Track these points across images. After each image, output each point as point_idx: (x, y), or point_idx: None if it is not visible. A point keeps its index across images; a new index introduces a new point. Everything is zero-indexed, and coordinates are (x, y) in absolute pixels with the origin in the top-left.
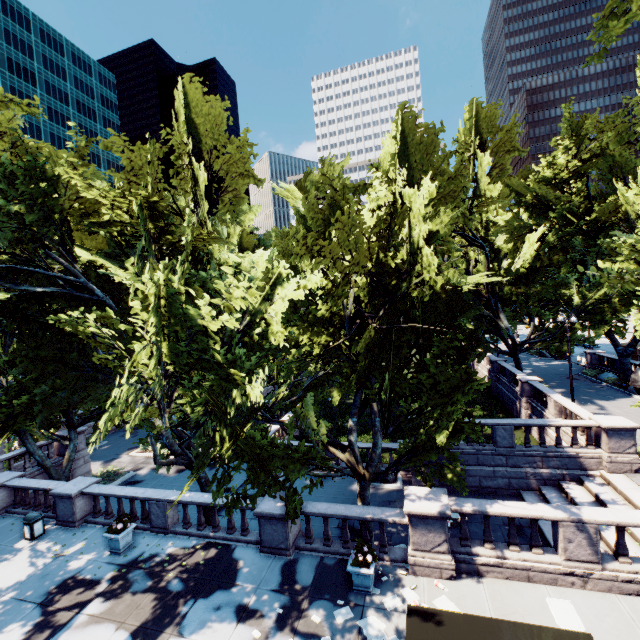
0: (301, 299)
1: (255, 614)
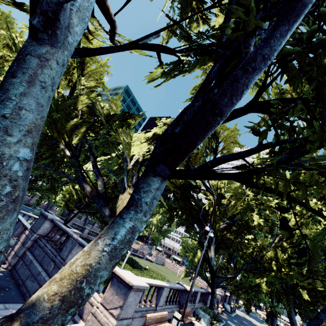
0: None
1: None
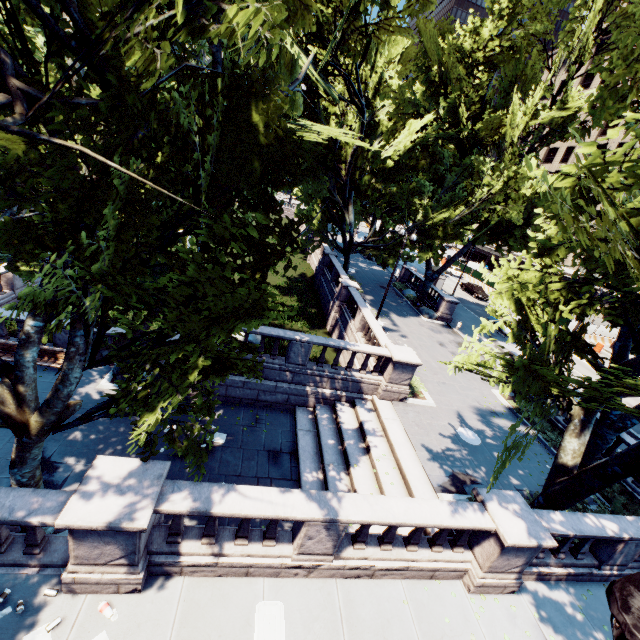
0: None
1: None
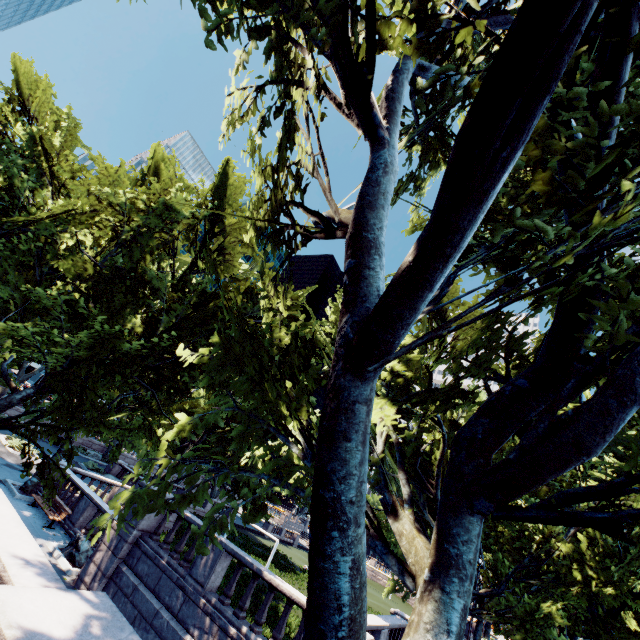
0: None
1: None
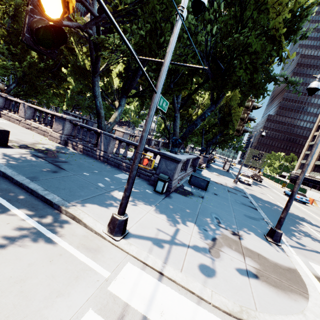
0: None
1: None
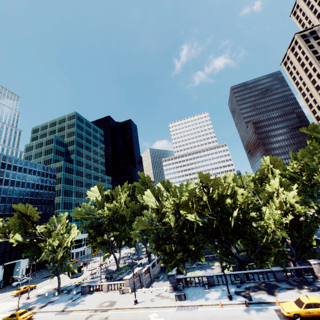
0: (257, 215)
1: (291, 288)
